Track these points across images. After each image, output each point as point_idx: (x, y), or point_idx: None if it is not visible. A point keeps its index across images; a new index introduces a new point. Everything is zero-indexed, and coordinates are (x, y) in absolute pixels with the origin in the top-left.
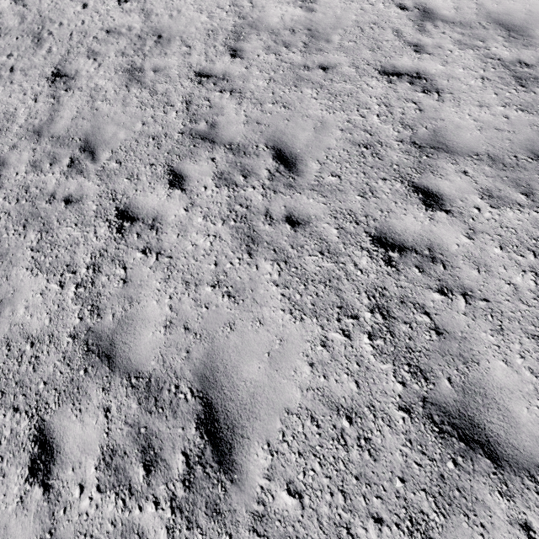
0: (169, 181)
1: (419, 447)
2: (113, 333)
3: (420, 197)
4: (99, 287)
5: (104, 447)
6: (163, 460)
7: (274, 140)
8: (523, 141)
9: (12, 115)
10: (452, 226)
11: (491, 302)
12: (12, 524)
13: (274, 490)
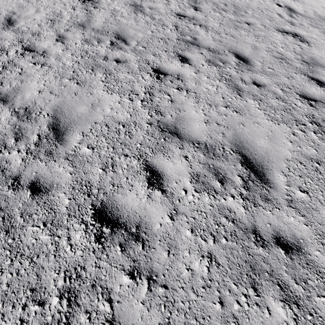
0: (180, 59)
1: None
2: (174, 124)
3: (315, 82)
4: (156, 102)
5: (191, 173)
6: (229, 178)
7: (232, 50)
8: None
9: (59, 14)
10: None
11: None
12: (148, 207)
13: (293, 190)
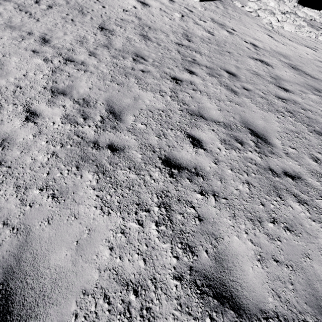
0: (188, 72)
1: (319, 139)
2: (198, 111)
3: (282, 89)
4: (181, 98)
5: (219, 139)
6: (245, 142)
7: (223, 68)
8: (302, 81)
9: (84, 37)
10: (296, 96)
11: (317, 113)
12: (198, 158)
13: (287, 148)
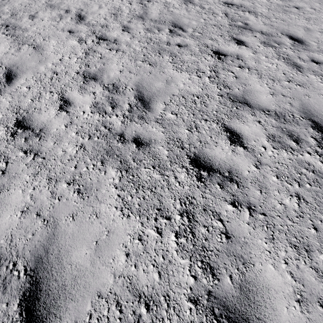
0: (236, 42)
1: None
2: (243, 95)
3: None
4: (222, 78)
5: (266, 134)
6: (302, 139)
7: (285, 32)
8: None
9: (119, 9)
10: None
11: None
12: (234, 158)
13: None
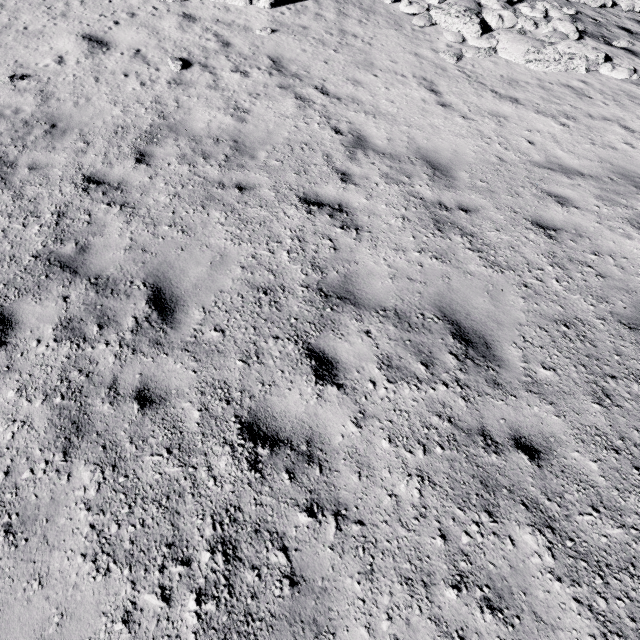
0: None
1: None
2: None
3: (313, 364)
4: None
5: None
6: None
7: (157, 275)
8: (433, 295)
9: None
10: (341, 407)
11: (366, 526)
12: None
13: None
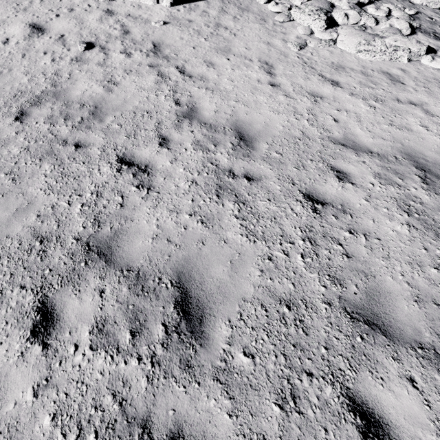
0: None
1: None
2: None
3: (37, 319)
4: None
5: None
6: None
7: None
8: (180, 259)
9: None
10: (33, 370)
11: None
12: None
13: None
